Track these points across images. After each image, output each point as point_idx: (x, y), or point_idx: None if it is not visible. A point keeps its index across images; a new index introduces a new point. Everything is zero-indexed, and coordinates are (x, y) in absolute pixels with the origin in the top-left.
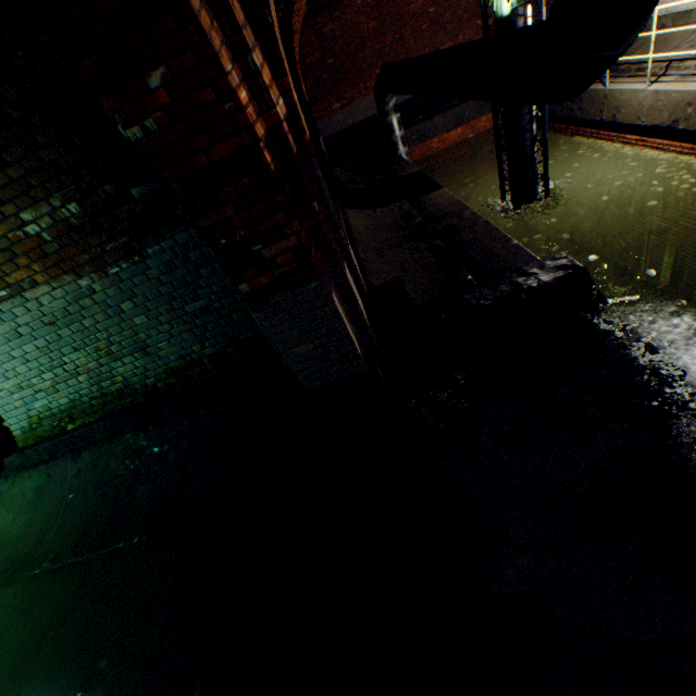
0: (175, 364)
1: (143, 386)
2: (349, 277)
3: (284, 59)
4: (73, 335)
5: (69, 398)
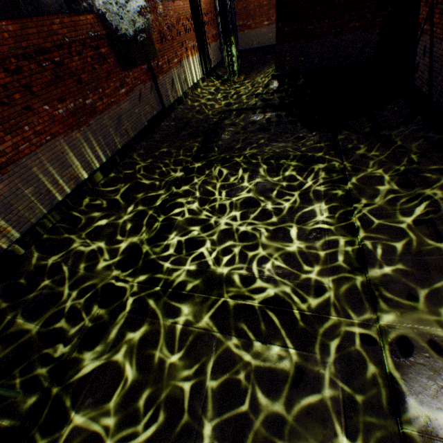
0: None
1: None
2: None
3: None
4: None
5: None
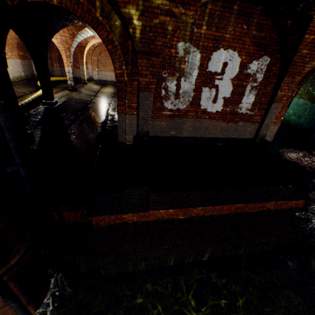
0: (298, 123)
1: (289, 122)
2: None
3: None
4: (295, 108)
5: None
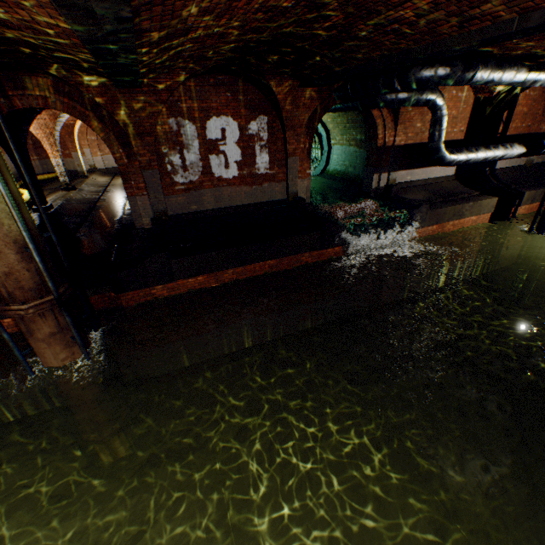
0: (356, 175)
1: (349, 176)
2: (383, 175)
3: (400, 133)
4: (349, 158)
5: (340, 169)
